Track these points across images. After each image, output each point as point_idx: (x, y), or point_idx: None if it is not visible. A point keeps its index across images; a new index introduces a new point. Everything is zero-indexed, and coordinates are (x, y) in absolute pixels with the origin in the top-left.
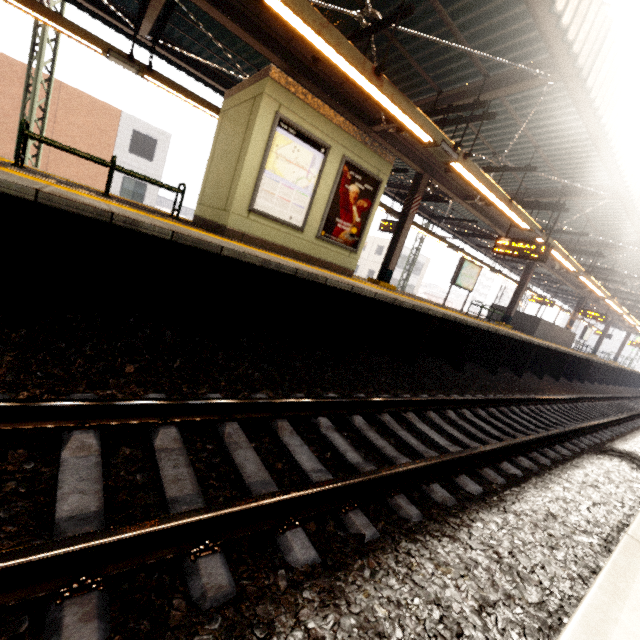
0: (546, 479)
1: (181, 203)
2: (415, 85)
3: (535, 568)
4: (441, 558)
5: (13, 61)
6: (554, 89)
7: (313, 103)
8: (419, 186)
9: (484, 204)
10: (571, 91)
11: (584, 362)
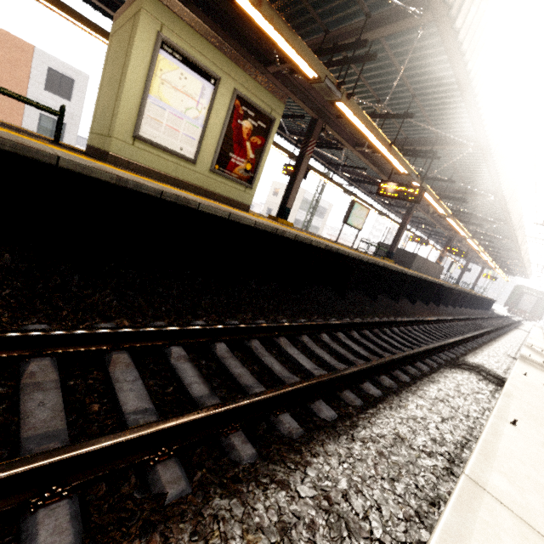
0: (403, 397)
1: (60, 126)
2: (304, 23)
3: (369, 512)
4: (256, 518)
5: None
6: (428, 34)
7: (200, 28)
8: (314, 130)
9: (371, 152)
10: (442, 33)
11: (448, 290)
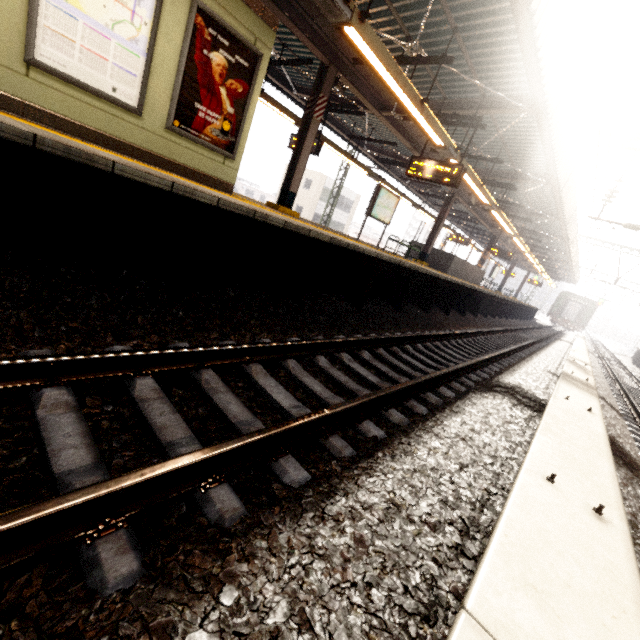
0: (413, 437)
1: None
2: None
3: None
4: None
5: None
6: None
7: None
8: (324, 82)
9: (401, 118)
10: None
11: (488, 298)
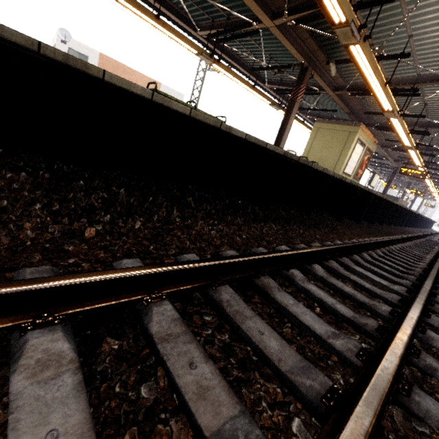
0: None
1: None
2: None
3: None
4: None
5: (110, 59)
6: None
7: (366, 131)
8: None
9: (391, 150)
10: None
11: (421, 218)
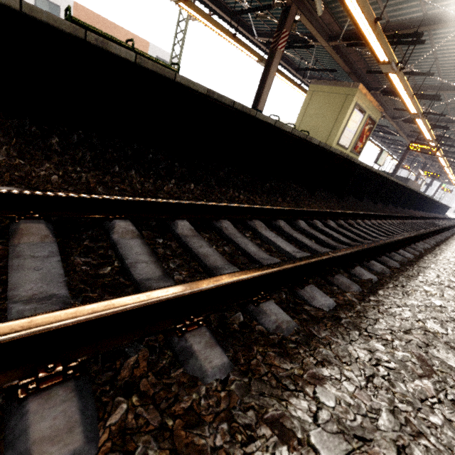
0: None
1: None
2: None
3: None
4: None
5: (87, 10)
6: None
7: (367, 95)
8: None
9: (402, 122)
10: None
11: (431, 201)
